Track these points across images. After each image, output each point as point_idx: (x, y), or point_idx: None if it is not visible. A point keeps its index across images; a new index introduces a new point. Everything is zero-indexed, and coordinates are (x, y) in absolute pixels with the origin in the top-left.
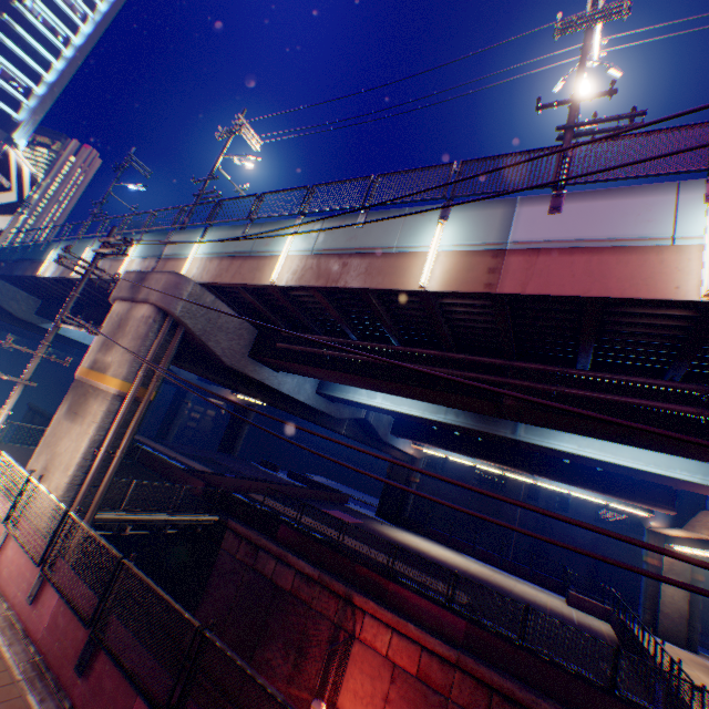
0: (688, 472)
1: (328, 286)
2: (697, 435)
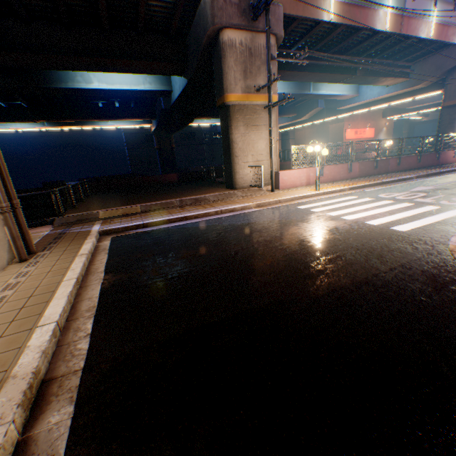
0: (346, 93)
1: (356, 26)
2: (387, 77)
